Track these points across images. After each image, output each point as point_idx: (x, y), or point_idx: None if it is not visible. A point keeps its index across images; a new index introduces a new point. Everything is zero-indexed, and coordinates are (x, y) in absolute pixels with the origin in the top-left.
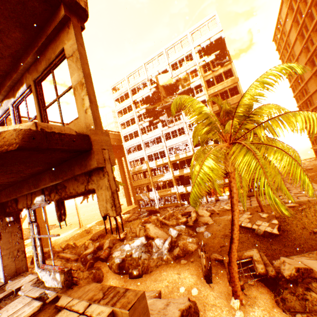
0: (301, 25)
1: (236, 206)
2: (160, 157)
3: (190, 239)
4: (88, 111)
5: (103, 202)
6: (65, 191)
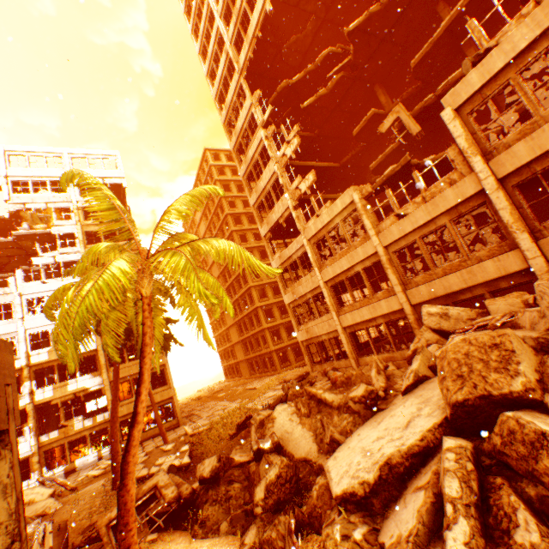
0: (211, 221)
1: (150, 348)
2: None
3: None
4: None
5: None
6: None
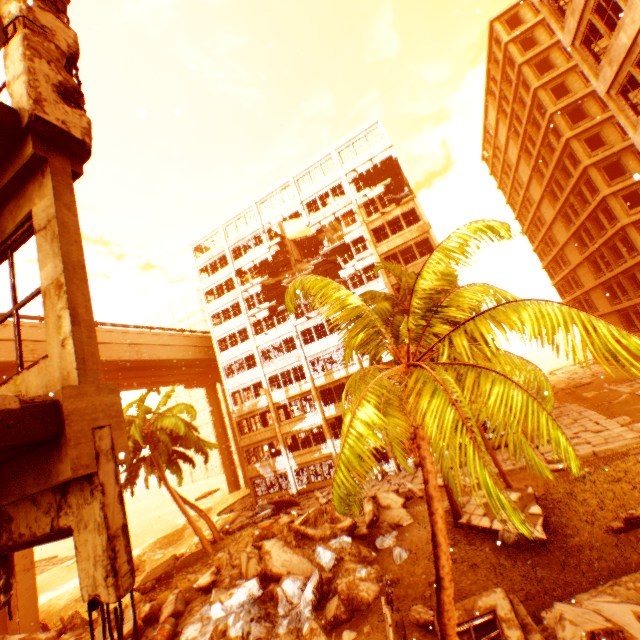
0: (523, 136)
1: (436, 502)
2: (294, 380)
3: (364, 572)
4: (69, 343)
5: (88, 564)
6: (10, 530)
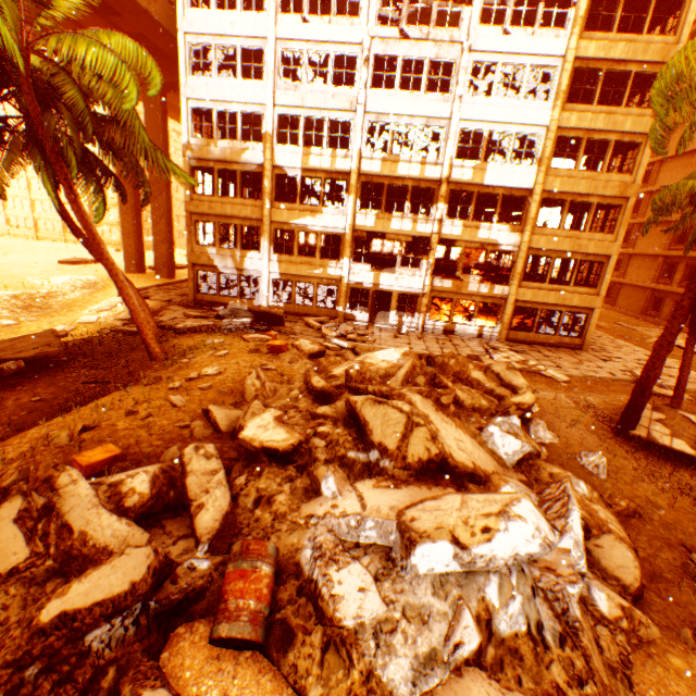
0: None
1: None
2: (326, 143)
3: (585, 487)
4: None
5: None
6: None
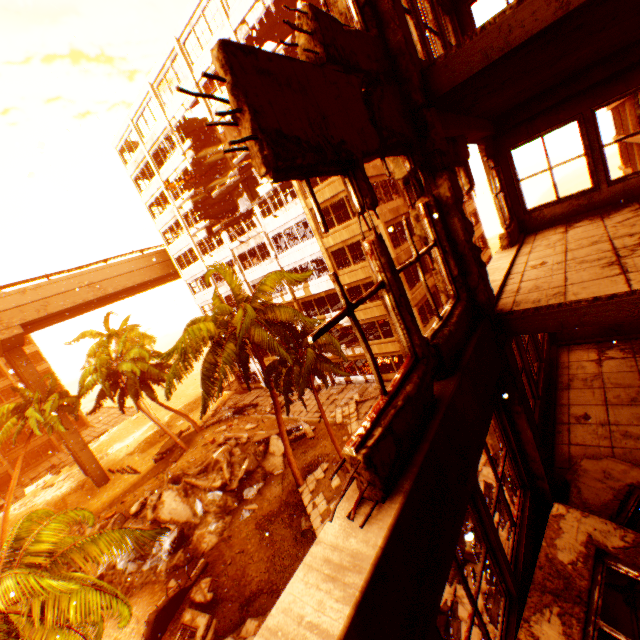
0: None
1: None
2: None
3: (214, 526)
4: None
5: None
6: None
